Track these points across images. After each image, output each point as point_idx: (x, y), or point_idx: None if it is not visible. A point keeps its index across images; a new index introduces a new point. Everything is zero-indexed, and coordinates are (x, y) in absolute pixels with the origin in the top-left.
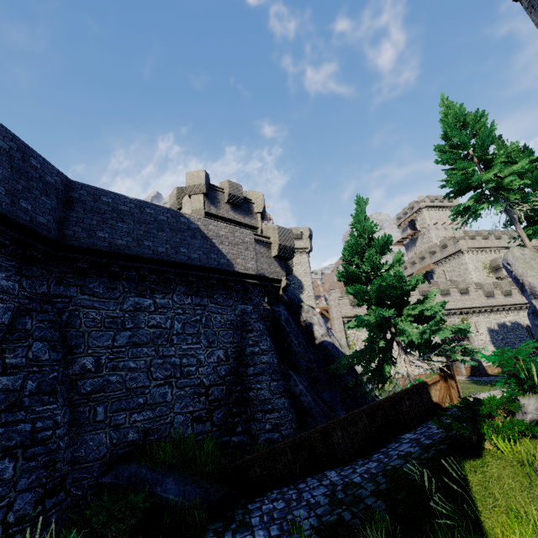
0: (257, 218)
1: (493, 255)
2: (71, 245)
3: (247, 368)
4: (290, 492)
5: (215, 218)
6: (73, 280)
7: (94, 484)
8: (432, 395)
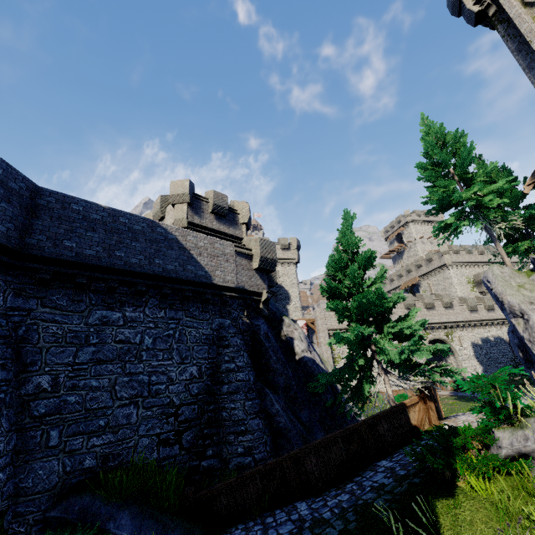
0: (242, 229)
1: (477, 270)
2: (34, 254)
3: (221, 386)
4: (256, 528)
5: (198, 227)
6: (34, 291)
7: (41, 519)
8: (411, 417)
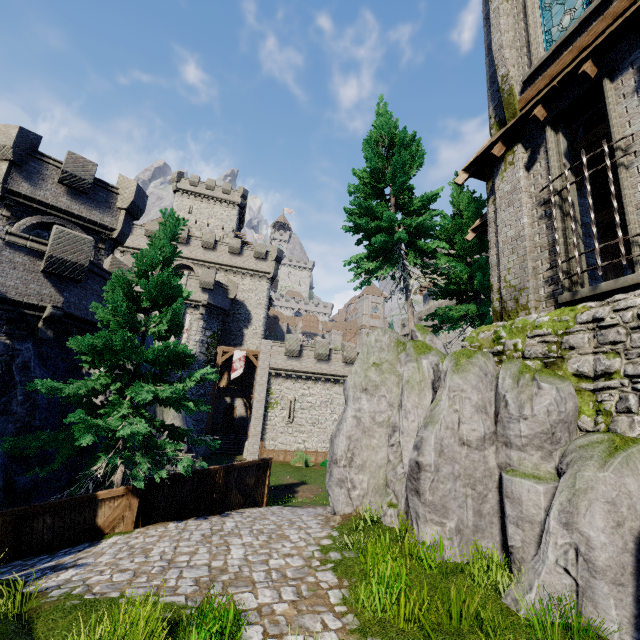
0: (119, 216)
1: None
2: None
3: None
4: None
5: (28, 200)
6: None
7: None
8: (100, 514)
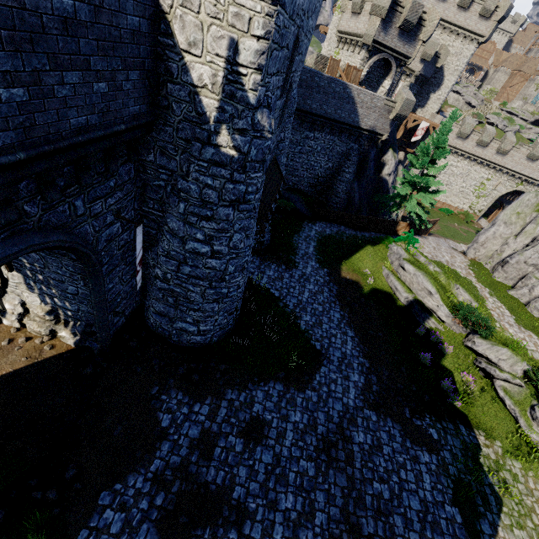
0: (417, 46)
1: None
2: None
3: (338, 176)
4: (329, 224)
5: (379, 45)
6: None
7: None
8: (397, 227)
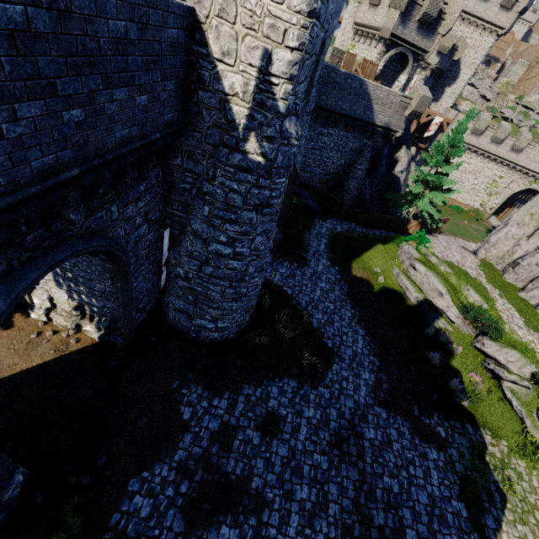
0: (435, 40)
1: None
2: None
3: (350, 173)
4: (339, 221)
5: (397, 39)
6: None
7: None
8: (408, 225)
